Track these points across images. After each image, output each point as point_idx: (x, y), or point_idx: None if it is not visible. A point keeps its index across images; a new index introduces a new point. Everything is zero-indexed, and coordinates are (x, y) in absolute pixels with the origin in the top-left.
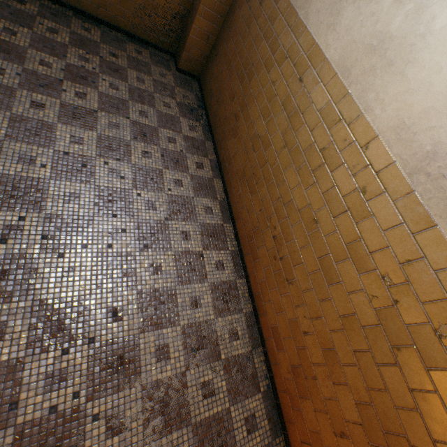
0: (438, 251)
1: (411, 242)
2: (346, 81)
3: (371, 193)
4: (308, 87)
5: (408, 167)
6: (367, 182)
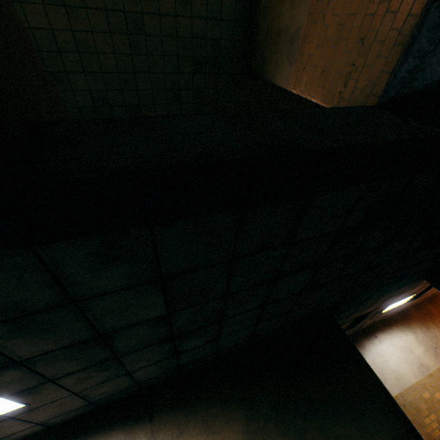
0: (435, 372)
1: (436, 377)
2: (404, 387)
3: (430, 384)
4: (406, 401)
5: (422, 375)
6: (428, 385)
